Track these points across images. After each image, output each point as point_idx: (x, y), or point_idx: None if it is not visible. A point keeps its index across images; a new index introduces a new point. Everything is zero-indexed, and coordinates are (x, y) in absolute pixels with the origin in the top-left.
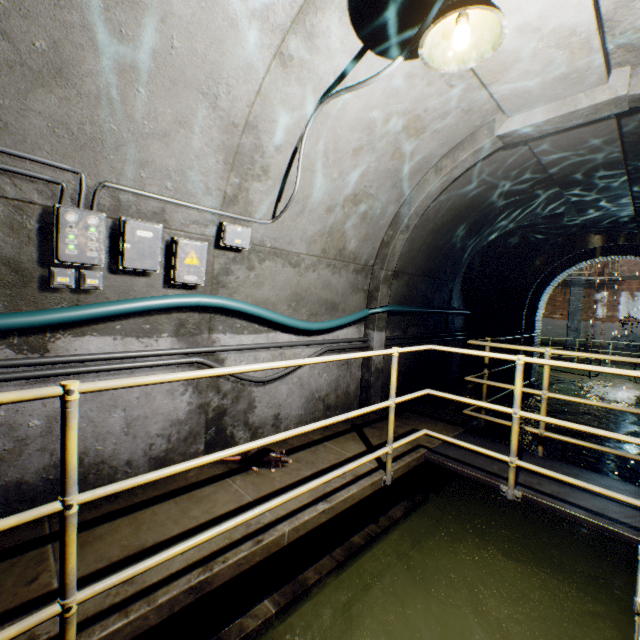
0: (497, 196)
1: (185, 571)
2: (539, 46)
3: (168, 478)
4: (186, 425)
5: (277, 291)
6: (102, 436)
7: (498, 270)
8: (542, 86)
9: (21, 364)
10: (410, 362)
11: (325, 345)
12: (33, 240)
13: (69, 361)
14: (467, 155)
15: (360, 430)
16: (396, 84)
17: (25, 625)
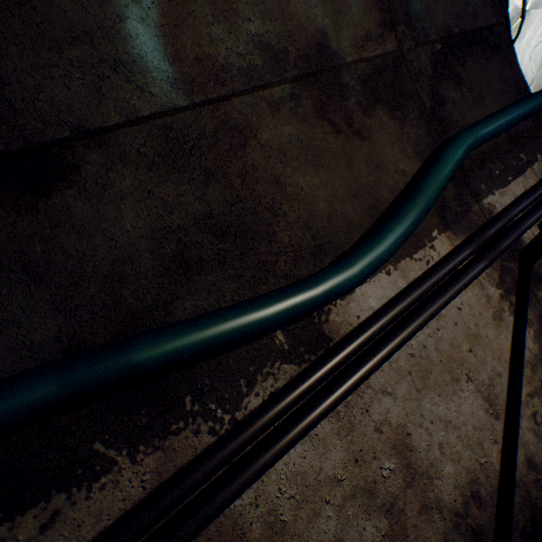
0: None
1: None
2: None
3: None
4: None
5: None
6: None
7: None
8: None
9: None
10: None
11: None
12: None
13: None
14: None
15: None
16: None
17: None
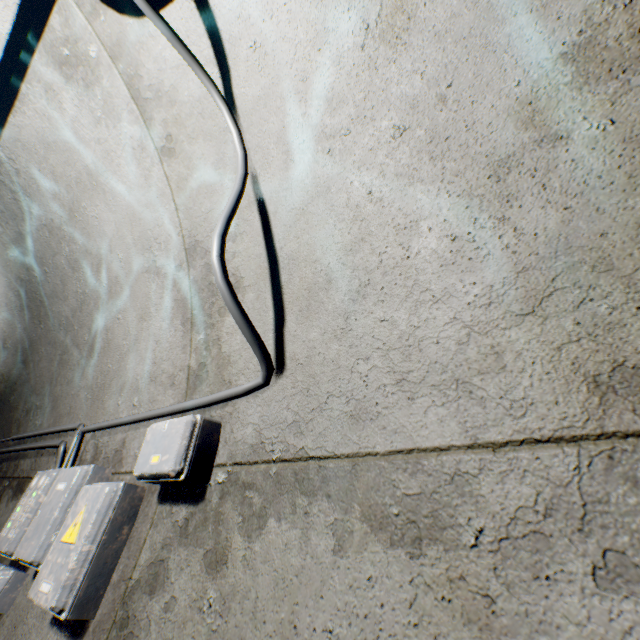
0: None
1: None
2: None
3: None
4: None
5: None
6: None
7: None
8: None
9: None
10: None
11: None
12: None
13: None
14: None
15: None
16: None
17: None
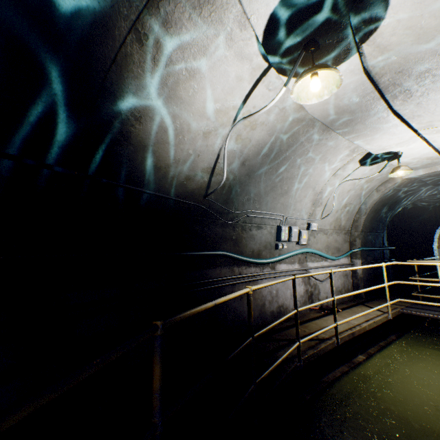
0: (401, 193)
1: (345, 330)
2: (419, 160)
3: (305, 316)
4: (303, 297)
5: (321, 245)
6: (286, 298)
7: (403, 223)
8: (421, 166)
9: (274, 272)
10: (370, 275)
11: (337, 266)
12: (272, 236)
13: (281, 272)
14: (391, 185)
15: (362, 304)
16: (366, 171)
17: (333, 325)
